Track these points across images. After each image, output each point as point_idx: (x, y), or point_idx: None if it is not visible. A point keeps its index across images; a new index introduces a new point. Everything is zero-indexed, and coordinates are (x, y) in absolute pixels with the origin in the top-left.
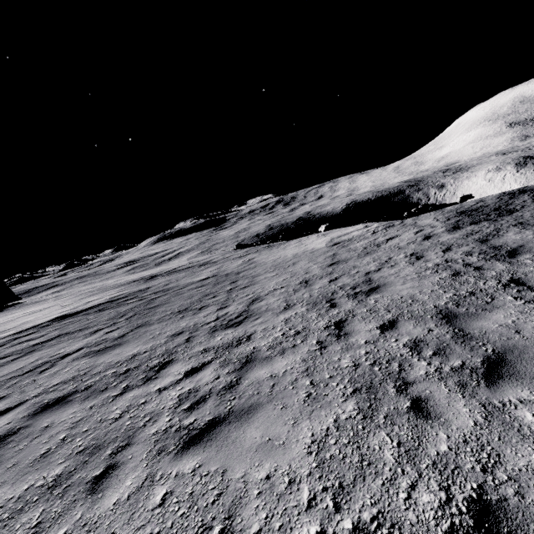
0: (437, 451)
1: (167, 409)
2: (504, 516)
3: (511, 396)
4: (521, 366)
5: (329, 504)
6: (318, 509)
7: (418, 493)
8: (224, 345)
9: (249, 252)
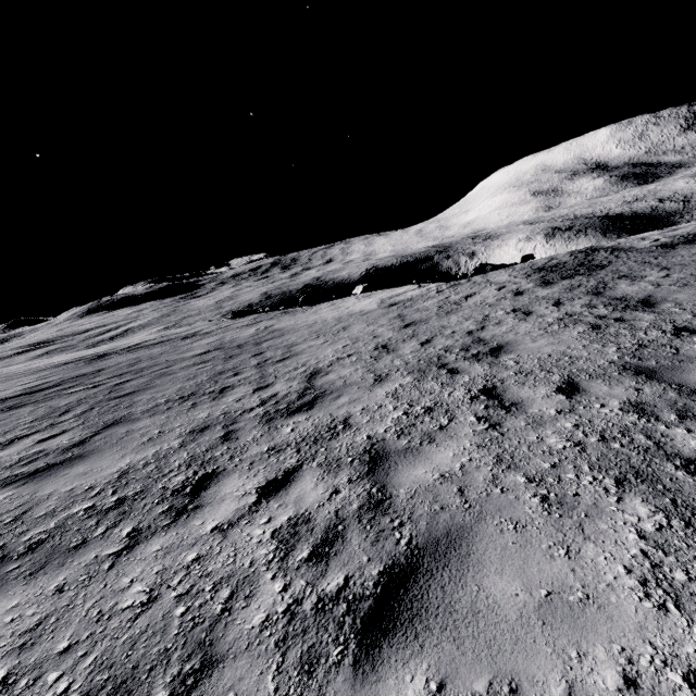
0: None
1: (262, 565)
2: None
3: None
4: None
5: None
6: None
7: None
8: (305, 438)
9: (259, 319)
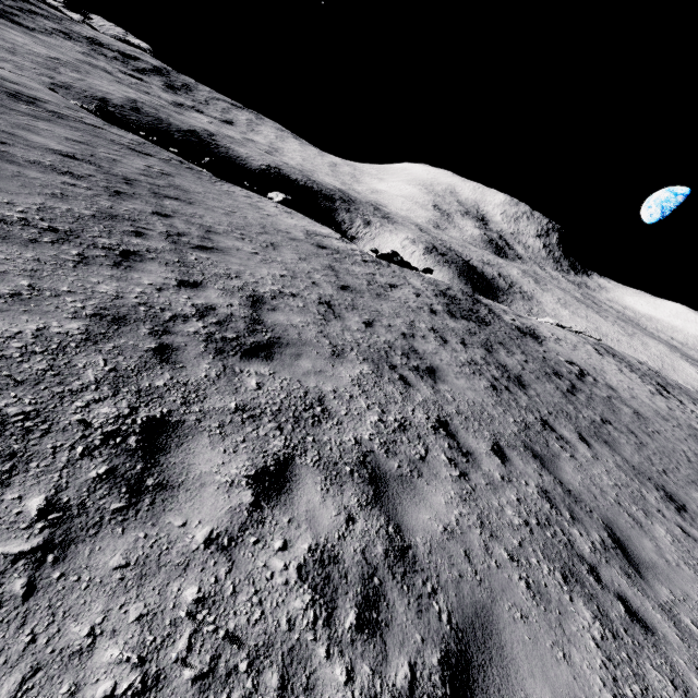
0: None
1: (306, 629)
2: None
3: (663, 595)
4: (634, 550)
5: None
6: None
7: None
8: (282, 408)
9: (147, 149)
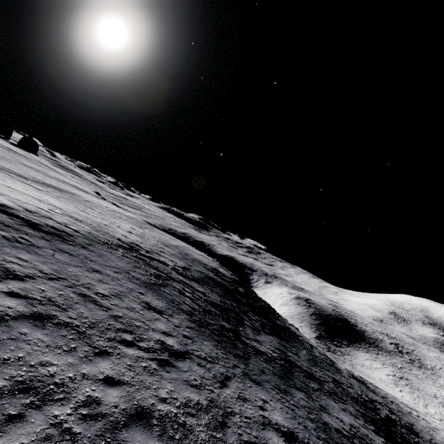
0: None
1: None
2: None
3: None
4: None
5: None
6: None
7: None
8: None
9: (71, 179)
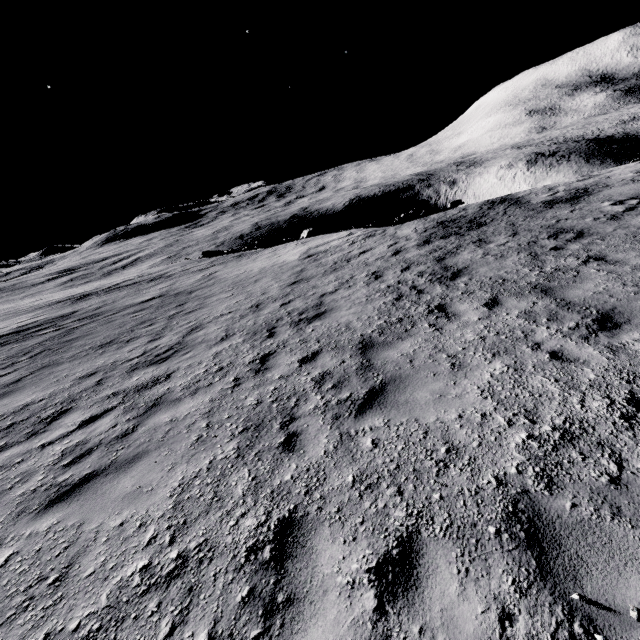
0: (281, 481)
1: (44, 466)
2: (298, 528)
3: (367, 425)
4: (393, 396)
5: (167, 540)
6: (154, 546)
7: (245, 519)
8: (137, 386)
9: (214, 263)
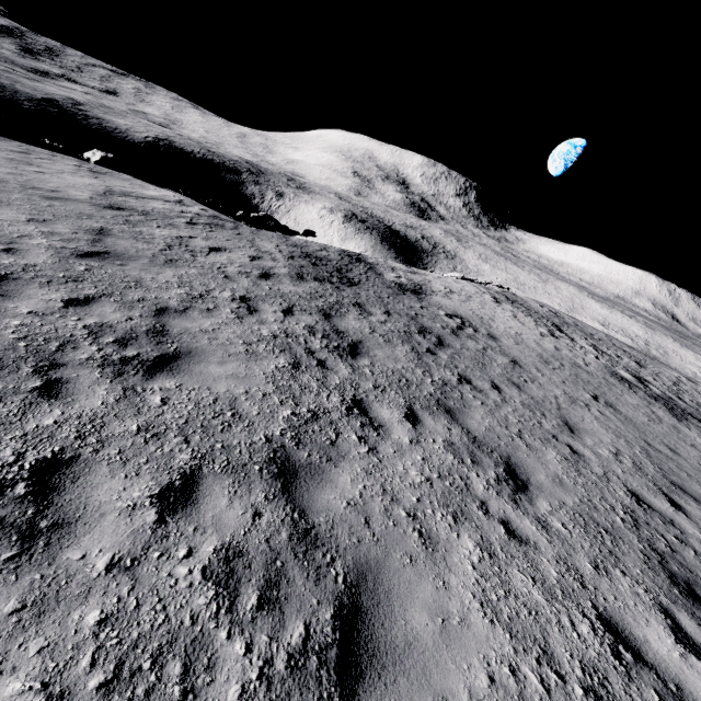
0: None
1: None
2: None
3: None
4: (380, 626)
5: None
6: None
7: None
8: None
9: None
